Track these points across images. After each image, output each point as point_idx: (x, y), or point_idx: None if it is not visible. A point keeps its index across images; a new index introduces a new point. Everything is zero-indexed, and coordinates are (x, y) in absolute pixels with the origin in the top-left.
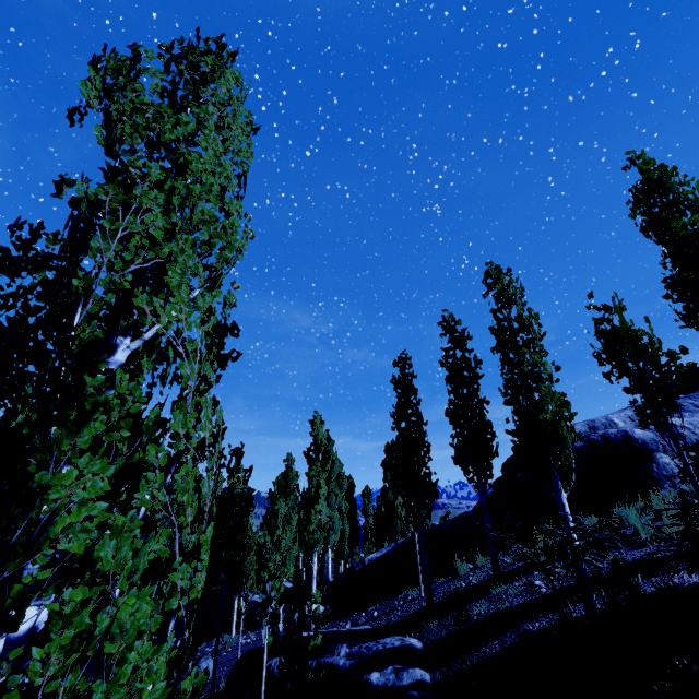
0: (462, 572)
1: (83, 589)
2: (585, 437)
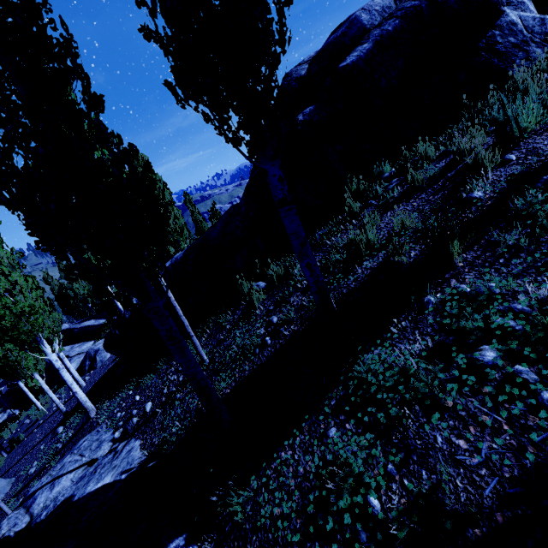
0: (256, 305)
1: None
2: (397, 11)
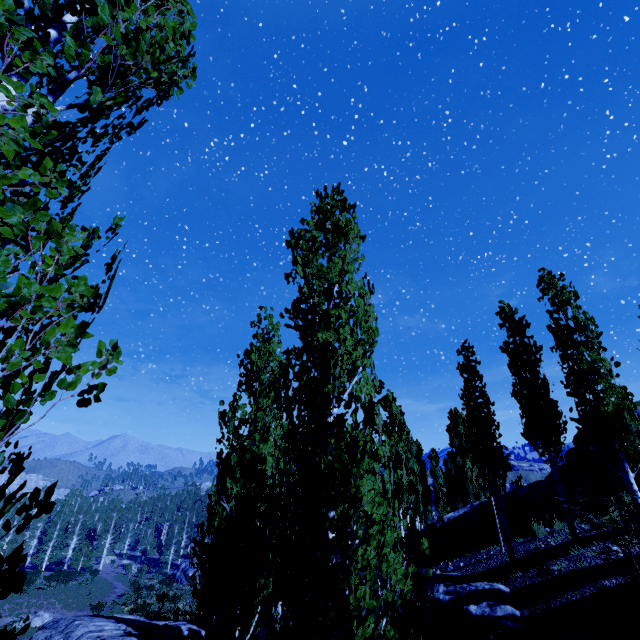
0: (540, 535)
1: (377, 525)
2: None
